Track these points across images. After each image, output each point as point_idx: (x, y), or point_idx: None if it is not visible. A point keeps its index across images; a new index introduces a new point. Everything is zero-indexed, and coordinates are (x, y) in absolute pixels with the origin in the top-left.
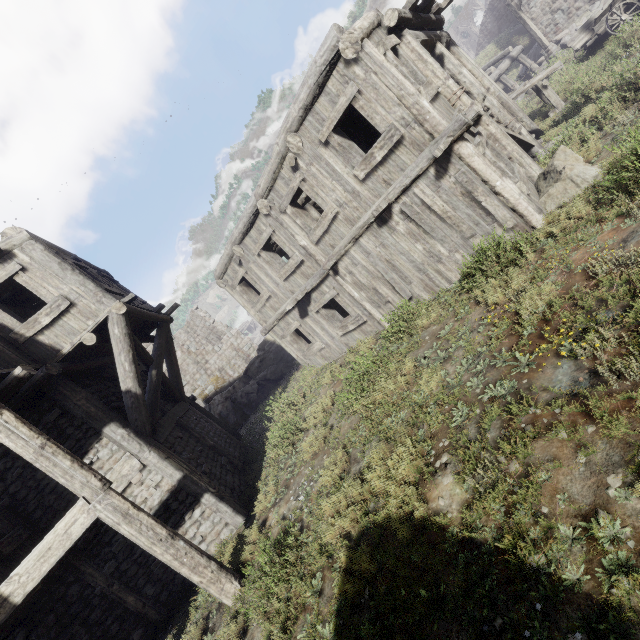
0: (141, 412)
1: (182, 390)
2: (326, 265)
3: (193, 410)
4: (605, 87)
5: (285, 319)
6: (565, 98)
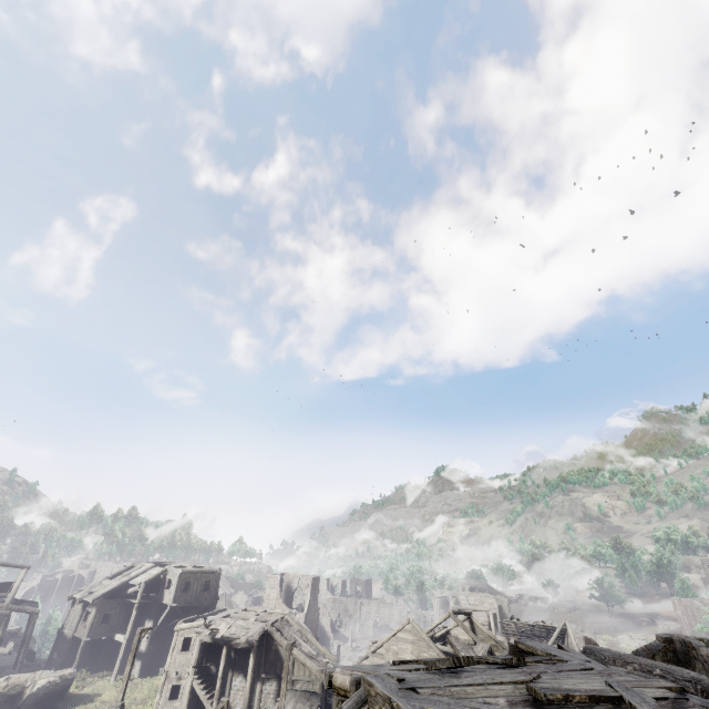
0: (156, 629)
1: None
2: None
3: None
4: None
5: None
6: None
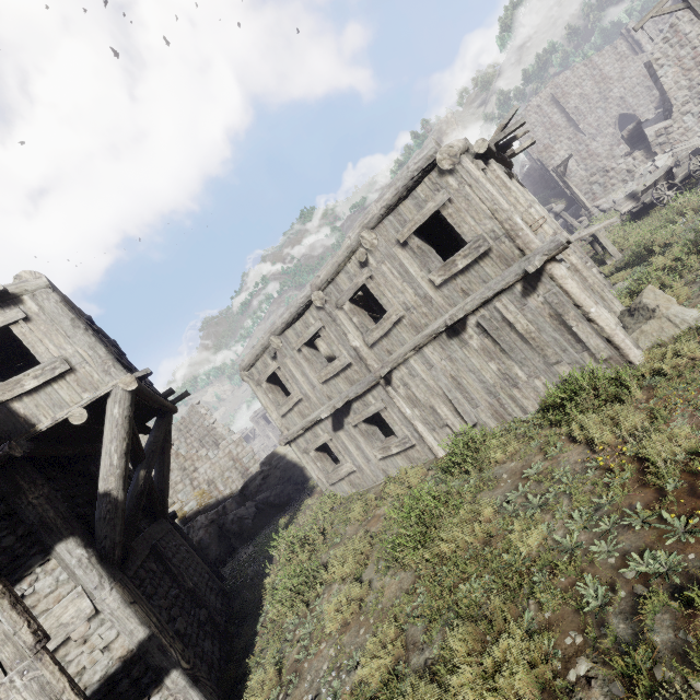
0: (115, 527)
1: (166, 502)
2: (380, 371)
3: (173, 532)
4: (671, 243)
5: (313, 429)
6: (619, 250)
